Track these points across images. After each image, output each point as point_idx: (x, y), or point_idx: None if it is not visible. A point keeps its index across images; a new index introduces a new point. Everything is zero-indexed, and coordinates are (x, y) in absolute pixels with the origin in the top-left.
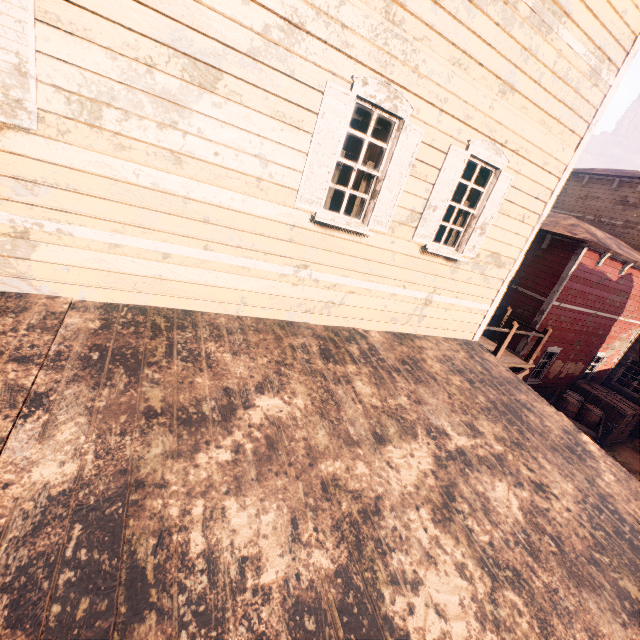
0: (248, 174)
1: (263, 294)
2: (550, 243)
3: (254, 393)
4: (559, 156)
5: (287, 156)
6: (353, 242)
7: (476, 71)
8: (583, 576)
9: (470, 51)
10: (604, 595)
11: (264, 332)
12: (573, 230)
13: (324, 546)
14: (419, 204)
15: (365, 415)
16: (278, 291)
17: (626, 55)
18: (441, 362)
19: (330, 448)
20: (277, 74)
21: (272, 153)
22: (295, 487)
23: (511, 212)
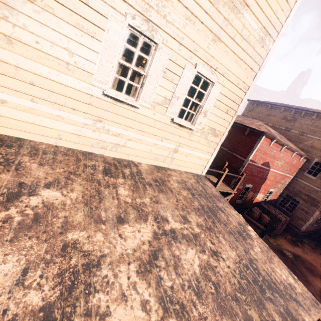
0: (60, 59)
1: (73, 134)
2: (249, 132)
3: (42, 187)
4: (245, 81)
5: (86, 52)
6: (130, 111)
7: (199, 25)
8: (227, 308)
9: (196, 13)
10: (237, 320)
11: (70, 156)
12: (259, 127)
13: (42, 288)
14: (169, 94)
15: (117, 206)
16: (83, 133)
17: (278, 34)
18: (179, 183)
19: (82, 223)
20: (77, 1)
21: (76, 49)
22: (40, 247)
23: (221, 107)
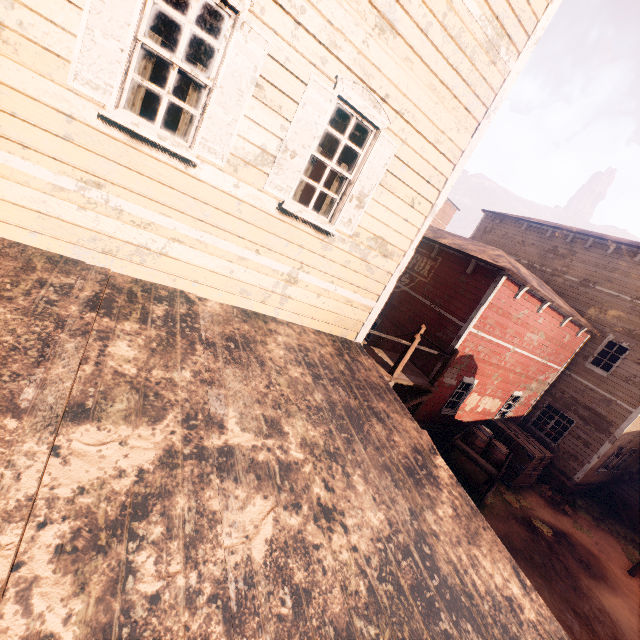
0: None
1: (26, 209)
2: (474, 268)
3: None
4: (454, 137)
5: (50, 4)
6: (175, 170)
7: None
8: None
9: None
10: None
11: (7, 257)
12: (497, 259)
13: None
14: (273, 144)
15: (87, 380)
16: (53, 210)
17: (528, 39)
18: (290, 350)
19: None
20: None
21: None
22: None
23: (398, 190)
